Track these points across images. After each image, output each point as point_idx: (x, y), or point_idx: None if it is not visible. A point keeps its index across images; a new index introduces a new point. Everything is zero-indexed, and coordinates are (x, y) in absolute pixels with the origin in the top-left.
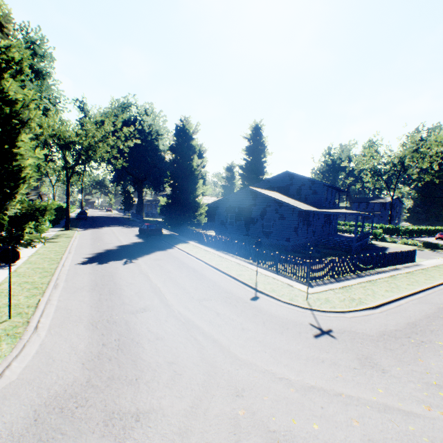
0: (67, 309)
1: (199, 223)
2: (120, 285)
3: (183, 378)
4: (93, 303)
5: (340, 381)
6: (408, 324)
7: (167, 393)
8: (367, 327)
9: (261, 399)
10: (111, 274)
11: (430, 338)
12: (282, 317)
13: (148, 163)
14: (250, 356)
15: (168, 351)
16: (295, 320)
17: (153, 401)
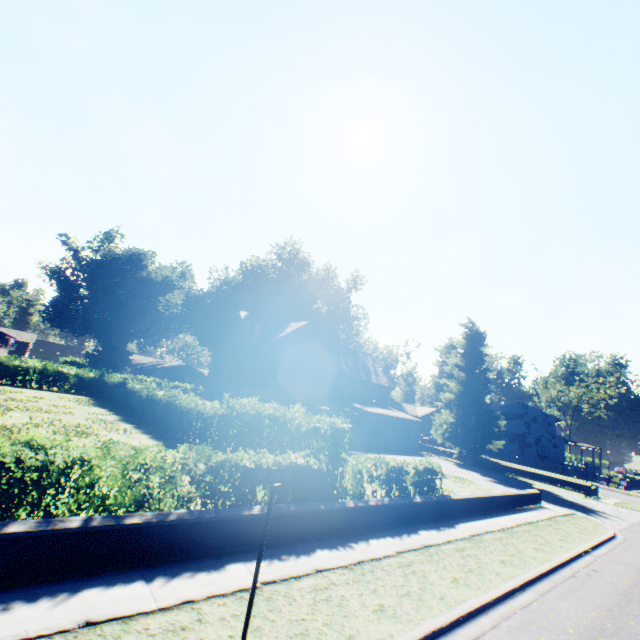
0: None
1: None
2: None
3: None
4: None
5: None
6: None
7: None
8: None
9: None
10: None
11: None
12: None
13: None
14: None
15: None
16: None
17: None
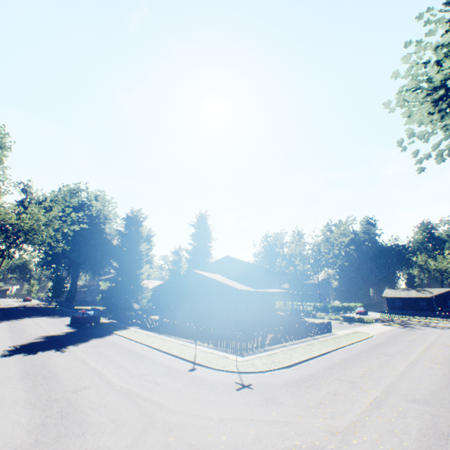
0: None
1: (143, 308)
2: (55, 371)
3: (125, 427)
4: (28, 388)
5: (248, 412)
6: (309, 375)
7: (111, 437)
8: (278, 379)
9: (188, 429)
10: (43, 362)
11: (320, 381)
12: (213, 380)
13: (91, 245)
14: (183, 407)
15: (111, 412)
16: (224, 380)
17: (99, 443)
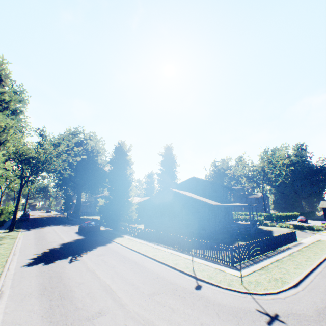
0: (15, 324)
1: (131, 219)
2: (69, 286)
3: None
4: (44, 312)
5: None
6: None
7: None
8: (303, 307)
9: None
10: (59, 274)
11: None
12: (230, 305)
13: (88, 172)
14: None
15: None
16: (242, 307)
17: None
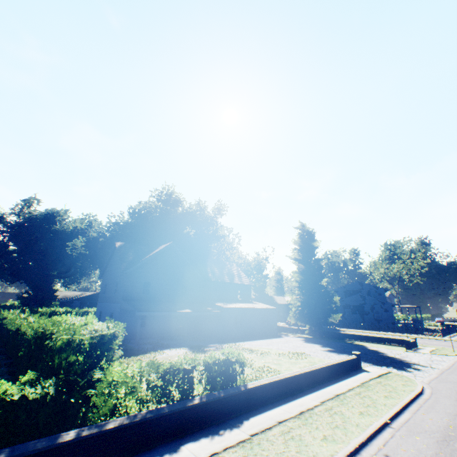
0: None
1: None
2: None
3: None
4: None
5: None
6: None
7: None
8: None
9: None
10: None
11: None
12: None
13: None
14: None
15: None
16: None
17: None
